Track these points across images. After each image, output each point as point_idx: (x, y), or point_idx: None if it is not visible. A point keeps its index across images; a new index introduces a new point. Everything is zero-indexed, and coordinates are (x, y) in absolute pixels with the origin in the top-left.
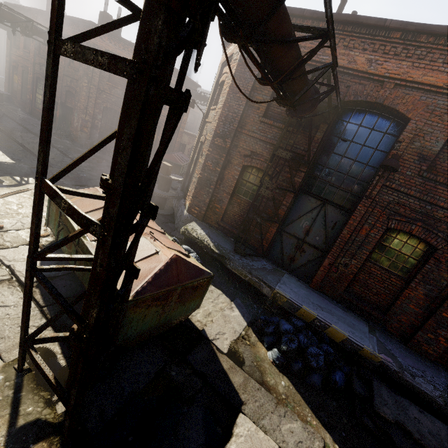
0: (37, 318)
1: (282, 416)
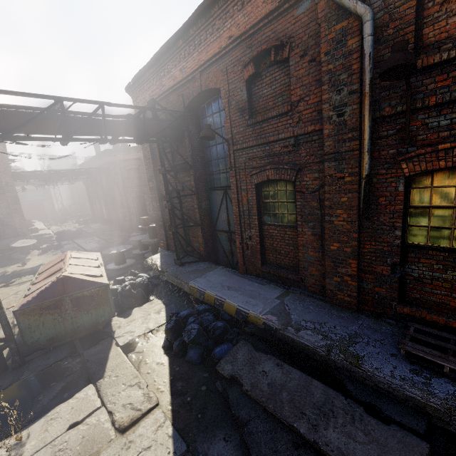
0: None
1: (130, 386)
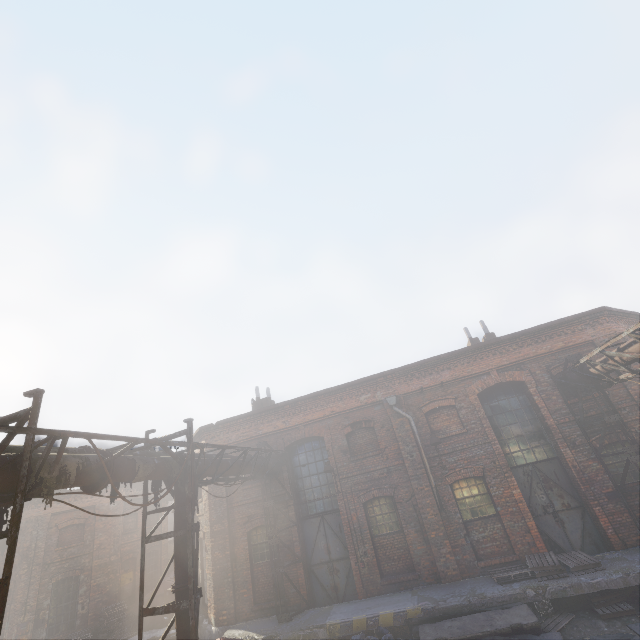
0: None
1: None
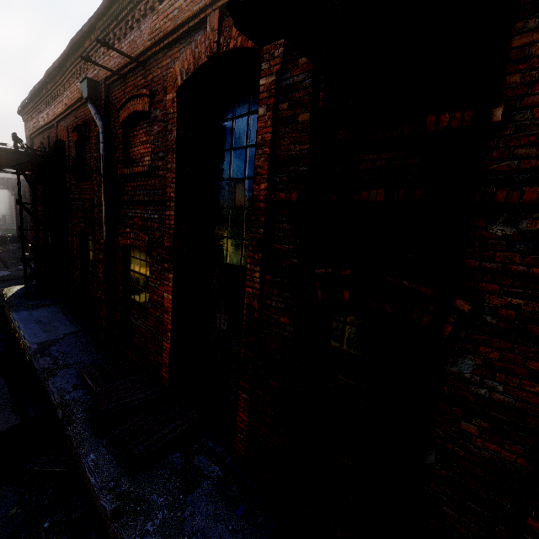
0: None
1: None
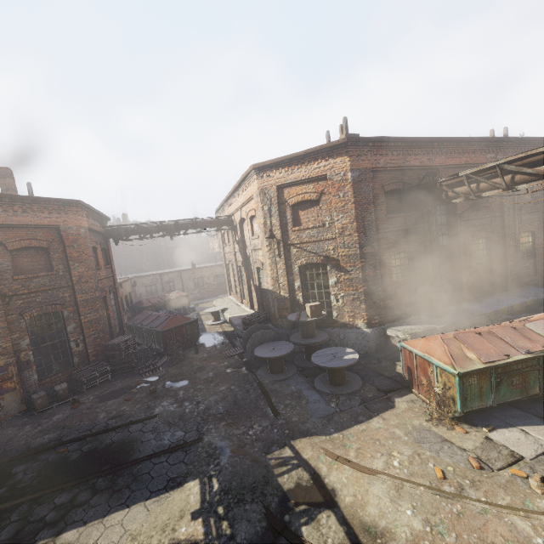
0: None
1: None
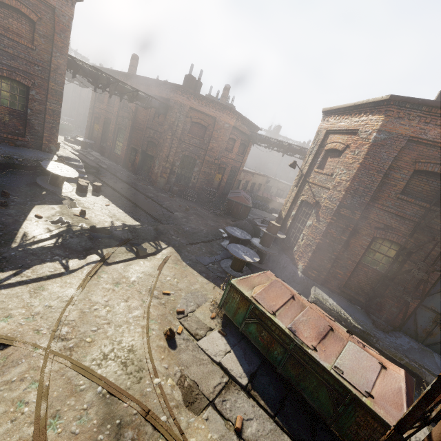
0: (280, 434)
1: None
